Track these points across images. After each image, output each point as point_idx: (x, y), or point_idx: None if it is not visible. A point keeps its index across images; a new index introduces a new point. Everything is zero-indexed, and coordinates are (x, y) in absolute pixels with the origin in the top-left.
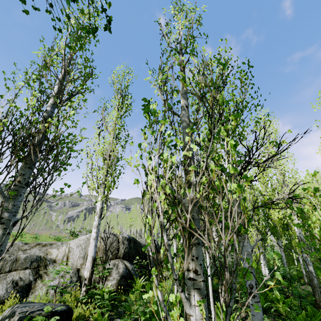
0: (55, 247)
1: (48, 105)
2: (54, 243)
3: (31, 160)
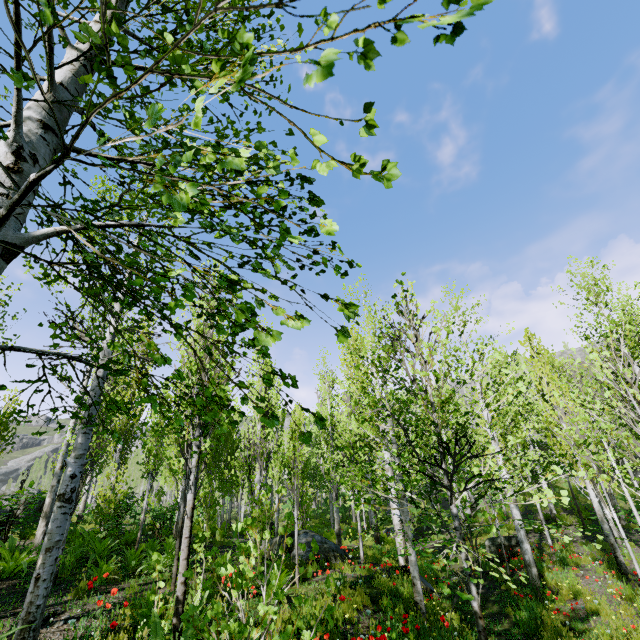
0: None
1: None
2: None
3: None
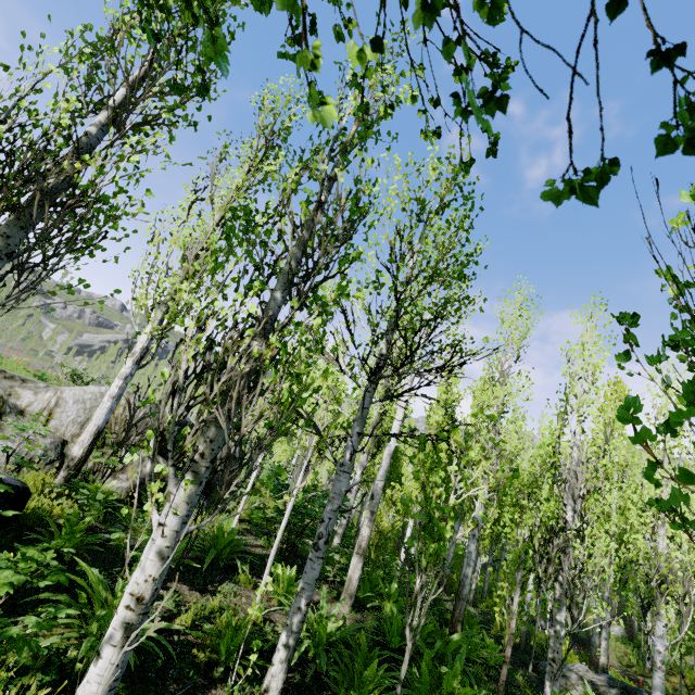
0: (31, 388)
1: (96, 122)
2: (31, 380)
3: (31, 217)
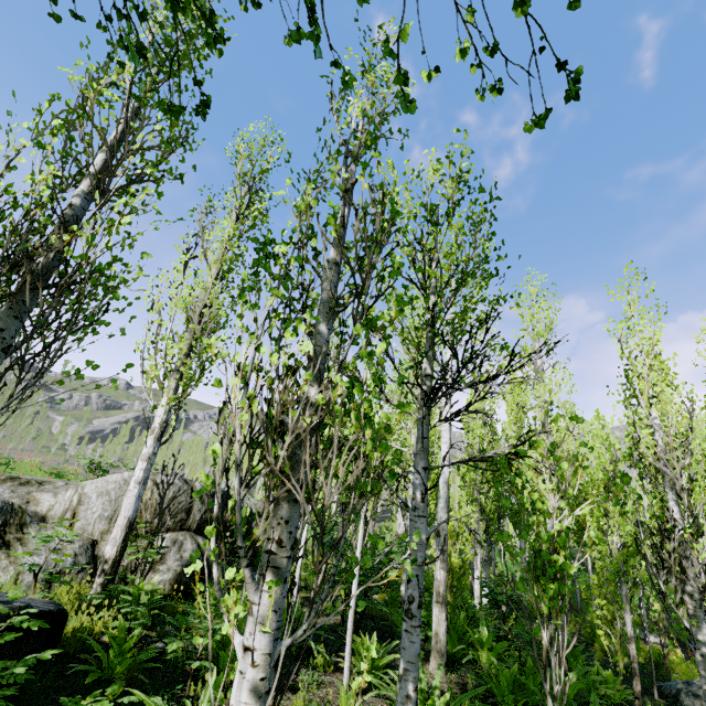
0: (49, 490)
1: (78, 192)
2: (48, 480)
3: (24, 303)
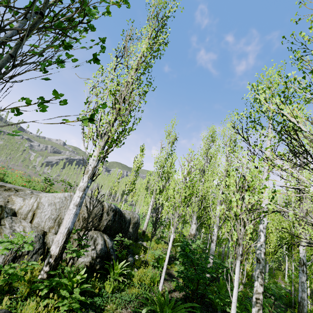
0: (21, 196)
1: None
2: (21, 189)
3: None
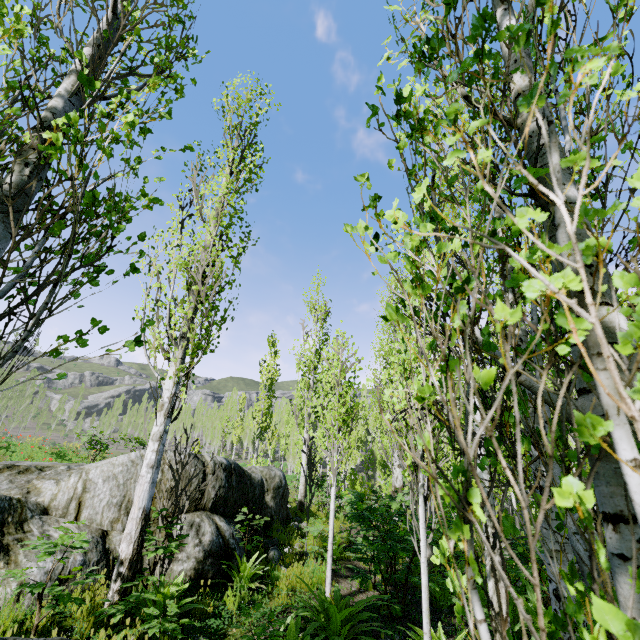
0: (51, 477)
1: (59, 92)
2: (49, 465)
3: None
